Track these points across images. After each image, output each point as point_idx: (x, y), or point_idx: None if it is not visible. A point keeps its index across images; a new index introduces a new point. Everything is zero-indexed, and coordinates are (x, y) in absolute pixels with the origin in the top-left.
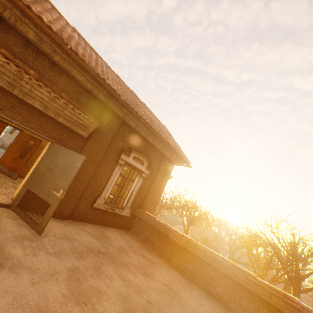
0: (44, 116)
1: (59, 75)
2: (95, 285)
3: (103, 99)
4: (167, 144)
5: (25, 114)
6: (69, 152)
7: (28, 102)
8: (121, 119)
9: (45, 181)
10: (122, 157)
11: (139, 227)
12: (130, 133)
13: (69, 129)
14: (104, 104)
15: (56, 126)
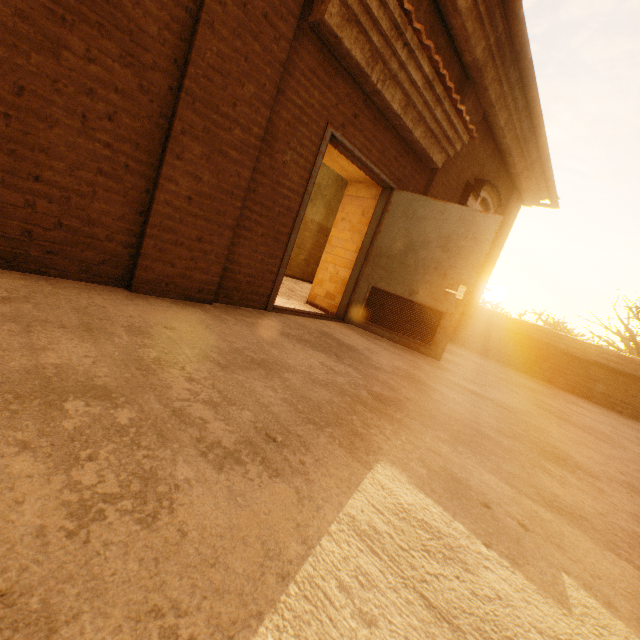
0: (388, 129)
1: (417, 2)
2: (583, 424)
3: (479, 61)
4: (549, 160)
5: (366, 131)
6: (451, 210)
7: (385, 98)
8: (482, 110)
9: (409, 271)
10: (467, 204)
11: (466, 332)
12: (482, 144)
13: (413, 154)
14: (468, 74)
15: (399, 151)
